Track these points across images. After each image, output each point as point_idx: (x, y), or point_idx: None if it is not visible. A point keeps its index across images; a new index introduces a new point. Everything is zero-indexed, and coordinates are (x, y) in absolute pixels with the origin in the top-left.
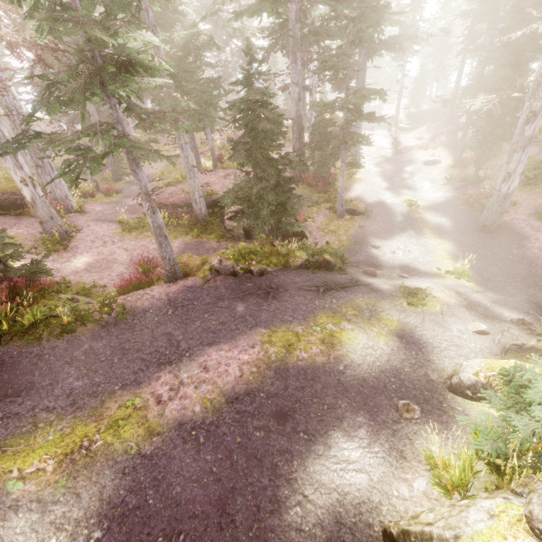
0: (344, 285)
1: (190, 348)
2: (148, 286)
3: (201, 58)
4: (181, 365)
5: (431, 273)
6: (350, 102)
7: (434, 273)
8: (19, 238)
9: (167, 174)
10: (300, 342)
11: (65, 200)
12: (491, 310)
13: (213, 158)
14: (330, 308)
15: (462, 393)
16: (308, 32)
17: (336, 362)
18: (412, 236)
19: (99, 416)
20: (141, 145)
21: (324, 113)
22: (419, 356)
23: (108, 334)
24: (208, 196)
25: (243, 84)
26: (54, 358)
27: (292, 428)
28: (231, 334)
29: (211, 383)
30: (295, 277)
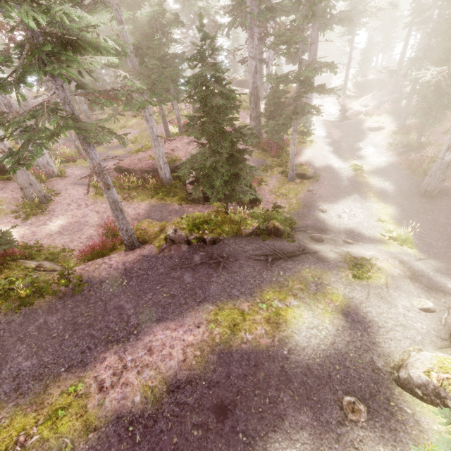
0: (291, 254)
1: (138, 324)
2: (111, 251)
3: (168, 34)
4: (127, 345)
5: (375, 238)
6: (302, 74)
7: (377, 239)
8: (4, 202)
9: (140, 139)
10: (245, 322)
11: (47, 166)
12: (435, 280)
13: (179, 126)
14: (277, 282)
15: (411, 390)
16: (265, 8)
17: (280, 345)
18: (356, 200)
19: (40, 404)
20: (88, 125)
21: (278, 84)
22: (364, 338)
23: (64, 307)
24: (172, 162)
25: (196, 60)
26: (8, 334)
27: (231, 426)
28: (179, 309)
29: (154, 368)
30: (245, 245)
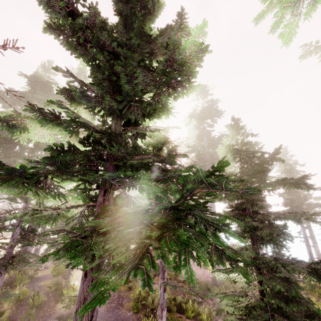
0: None
1: None
2: None
3: None
4: None
5: None
6: None
7: None
8: None
9: None
10: None
11: None
12: None
13: None
14: None
15: None
16: None
17: None
18: None
19: None
20: None
21: None
22: None
23: None
24: None
25: None
26: None
27: None
28: None
29: None
30: None
